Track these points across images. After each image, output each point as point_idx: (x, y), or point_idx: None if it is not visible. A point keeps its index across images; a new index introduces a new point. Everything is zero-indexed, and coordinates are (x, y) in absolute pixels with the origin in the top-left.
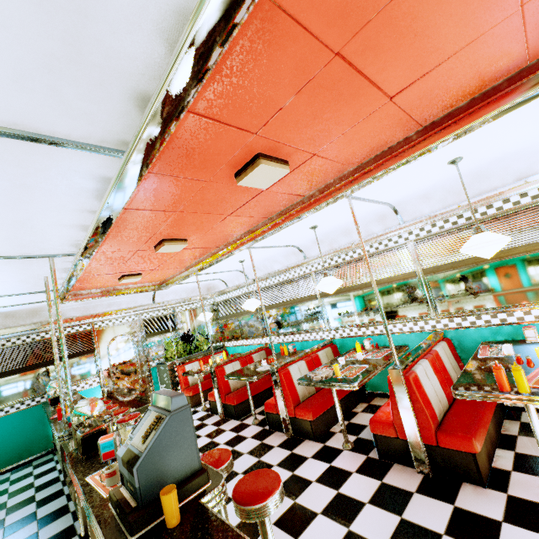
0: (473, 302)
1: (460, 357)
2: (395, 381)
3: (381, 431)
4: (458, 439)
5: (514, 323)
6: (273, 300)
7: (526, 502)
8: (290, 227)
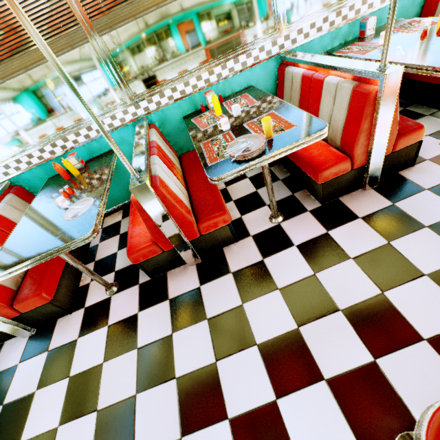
0: None
1: None
2: (389, 91)
3: (335, 175)
4: (415, 133)
5: (352, 19)
6: None
7: None
8: None
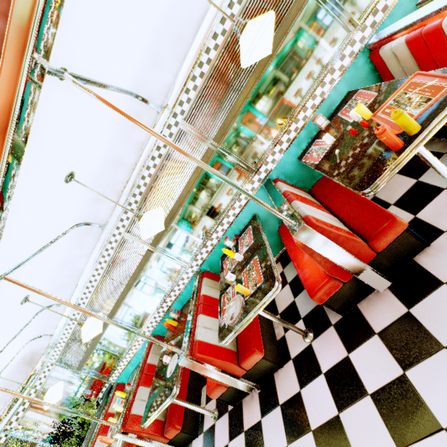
0: (268, 135)
1: (293, 185)
2: (308, 239)
3: (328, 295)
4: (389, 230)
5: (304, 125)
6: (113, 296)
7: None
8: (30, 197)
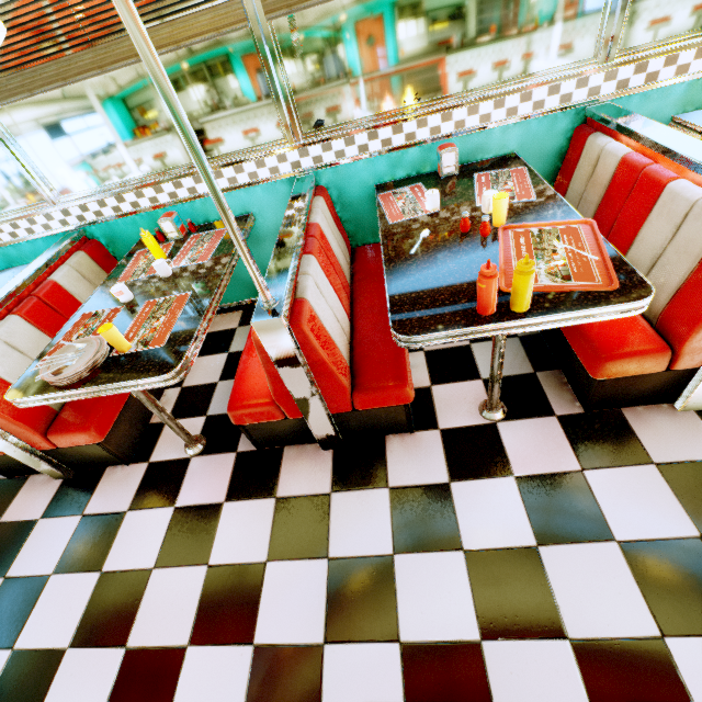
0: (366, 99)
1: (340, 219)
2: (273, 343)
3: (254, 420)
4: (388, 394)
5: (425, 142)
6: None
7: (462, 432)
8: None
